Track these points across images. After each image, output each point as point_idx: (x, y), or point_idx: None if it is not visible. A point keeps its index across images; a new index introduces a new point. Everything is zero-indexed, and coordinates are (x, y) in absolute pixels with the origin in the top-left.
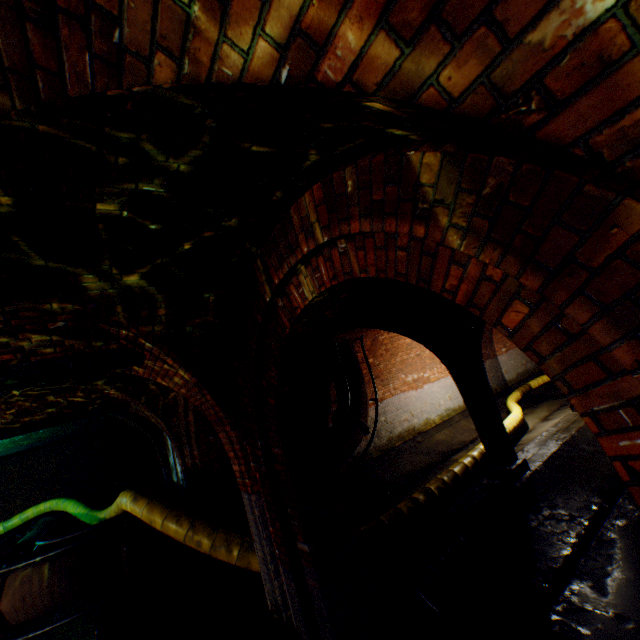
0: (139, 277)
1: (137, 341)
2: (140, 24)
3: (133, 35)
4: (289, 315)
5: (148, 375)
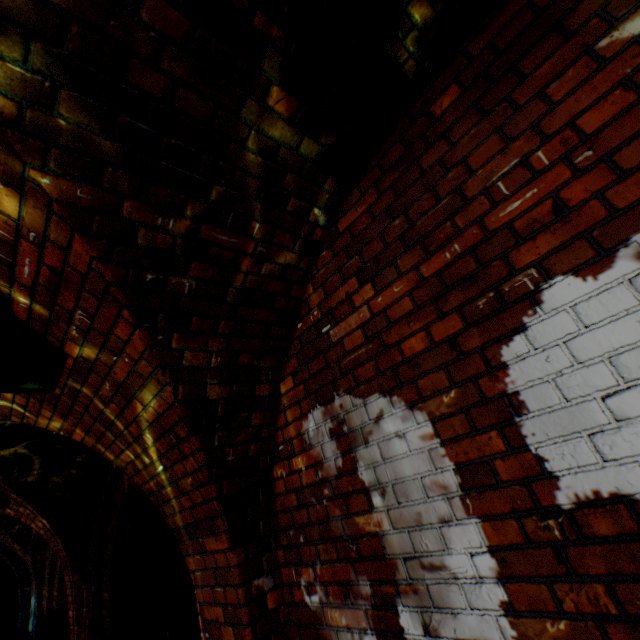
0: (14, 451)
1: (5, 491)
2: (7, 411)
3: (4, 412)
4: (129, 479)
5: (15, 513)
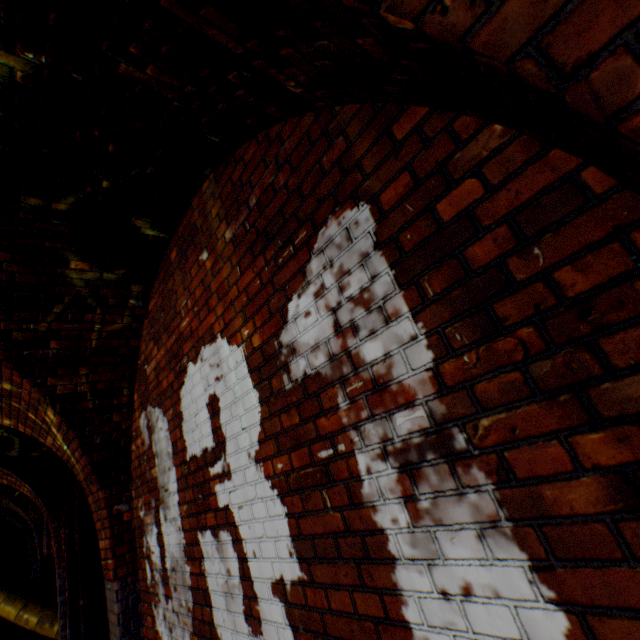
0: None
1: None
2: None
3: None
4: None
5: (7, 482)
